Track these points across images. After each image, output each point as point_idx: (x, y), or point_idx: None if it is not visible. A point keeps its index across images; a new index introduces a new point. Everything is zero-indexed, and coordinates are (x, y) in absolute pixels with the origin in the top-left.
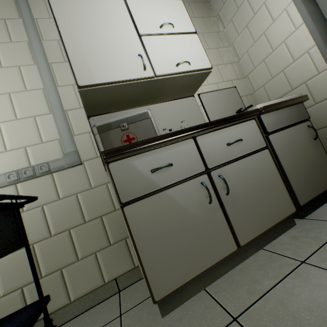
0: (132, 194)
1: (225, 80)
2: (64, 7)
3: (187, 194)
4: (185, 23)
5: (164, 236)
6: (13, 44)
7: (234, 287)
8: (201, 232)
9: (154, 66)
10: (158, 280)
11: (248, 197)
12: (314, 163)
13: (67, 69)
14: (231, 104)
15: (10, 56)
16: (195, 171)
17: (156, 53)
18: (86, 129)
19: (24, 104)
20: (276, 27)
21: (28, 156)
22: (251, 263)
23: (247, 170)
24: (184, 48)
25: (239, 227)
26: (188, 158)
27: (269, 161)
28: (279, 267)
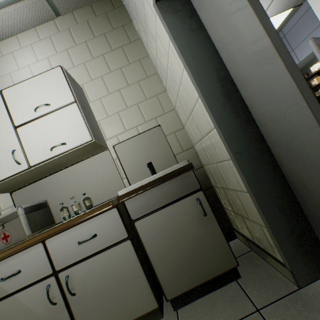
0: None
1: (147, 120)
2: None
3: (34, 297)
4: (63, 94)
5: None
6: None
7: None
8: None
9: (29, 157)
10: None
11: (98, 295)
12: (199, 246)
13: None
14: (153, 149)
15: None
16: (42, 275)
17: (31, 142)
18: (10, 203)
19: None
20: (172, 63)
21: None
22: None
23: (100, 267)
24: (60, 126)
25: None
26: (37, 262)
27: (130, 253)
28: None
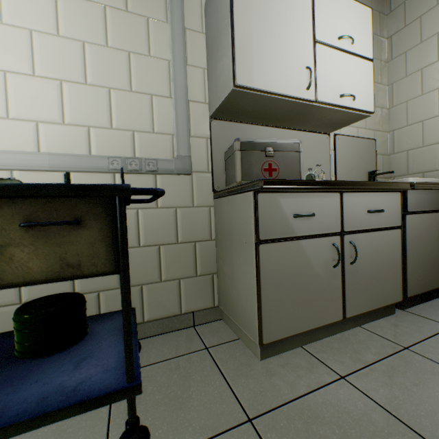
0: (270, 234)
1: (367, 128)
2: None
3: (317, 251)
4: (365, 42)
5: (286, 285)
6: None
7: (335, 352)
8: (317, 292)
9: (318, 87)
10: (270, 325)
11: (367, 273)
12: (434, 259)
13: (202, 44)
14: (364, 160)
15: None
16: (331, 230)
17: (325, 72)
18: (205, 132)
19: (143, 74)
20: None
21: (134, 144)
22: (350, 336)
23: (376, 245)
24: (354, 76)
25: (351, 299)
26: (330, 213)
27: (397, 242)
28: (381, 346)
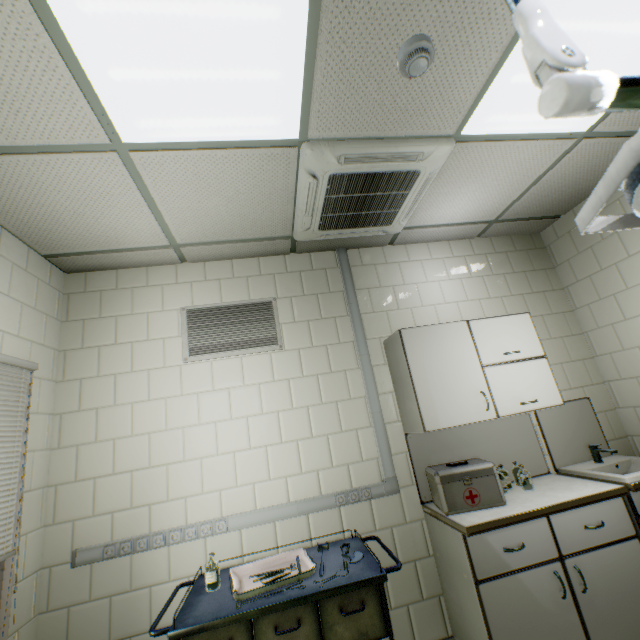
0: (485, 572)
1: (572, 386)
2: (414, 341)
3: (538, 582)
4: (531, 344)
5: (515, 625)
6: (340, 345)
7: None
8: (552, 630)
9: (497, 404)
10: None
11: (609, 600)
12: None
13: (387, 372)
14: (580, 425)
15: (338, 359)
16: (547, 556)
17: (499, 388)
18: (403, 447)
19: (348, 414)
20: None
21: (350, 475)
22: None
23: (608, 563)
24: (530, 378)
25: (597, 636)
26: (540, 538)
27: (639, 555)
28: None
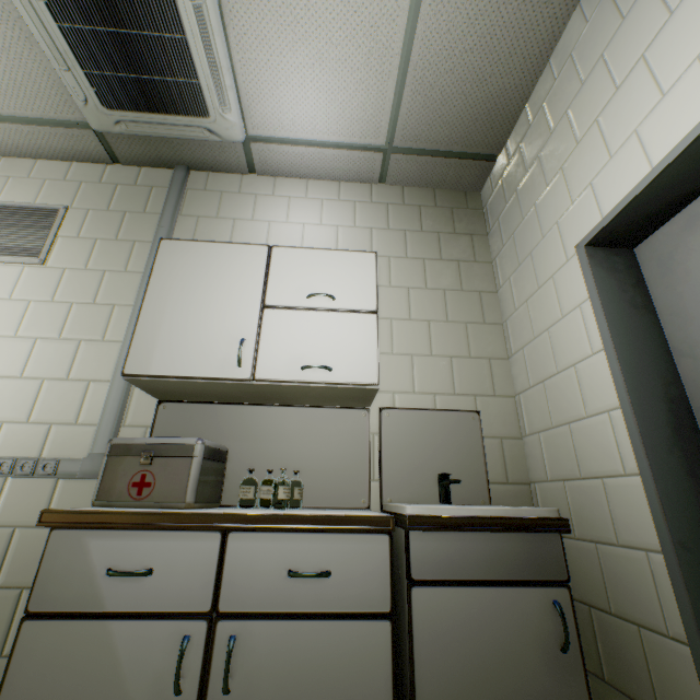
0: (52, 601)
1: (459, 392)
2: (174, 256)
3: (144, 649)
4: (362, 292)
5: None
6: (125, 274)
7: None
8: None
9: (261, 361)
10: None
11: None
12: None
13: None
14: (451, 449)
15: (113, 289)
16: (187, 605)
17: (276, 340)
18: (147, 419)
19: (89, 359)
20: (565, 329)
21: (47, 439)
22: None
23: (308, 653)
24: (336, 337)
25: None
26: (191, 570)
27: (380, 654)
28: None
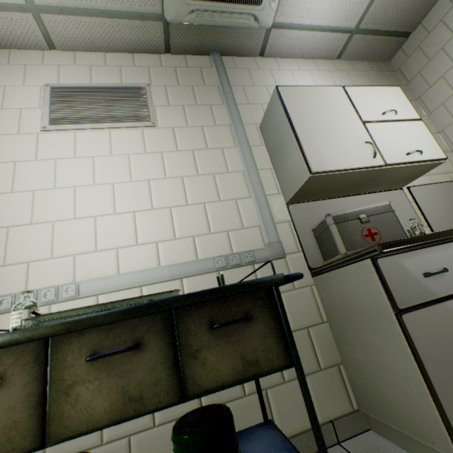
0: (407, 300)
1: (438, 172)
2: (292, 96)
3: None
4: (406, 109)
5: None
6: (216, 127)
7: None
8: None
9: (383, 154)
10: None
11: None
12: None
13: (264, 152)
14: (452, 203)
15: (214, 138)
16: None
17: (382, 141)
18: (285, 217)
19: (226, 186)
20: None
21: (230, 241)
22: None
23: None
24: (410, 135)
25: None
26: None
27: None
28: None
